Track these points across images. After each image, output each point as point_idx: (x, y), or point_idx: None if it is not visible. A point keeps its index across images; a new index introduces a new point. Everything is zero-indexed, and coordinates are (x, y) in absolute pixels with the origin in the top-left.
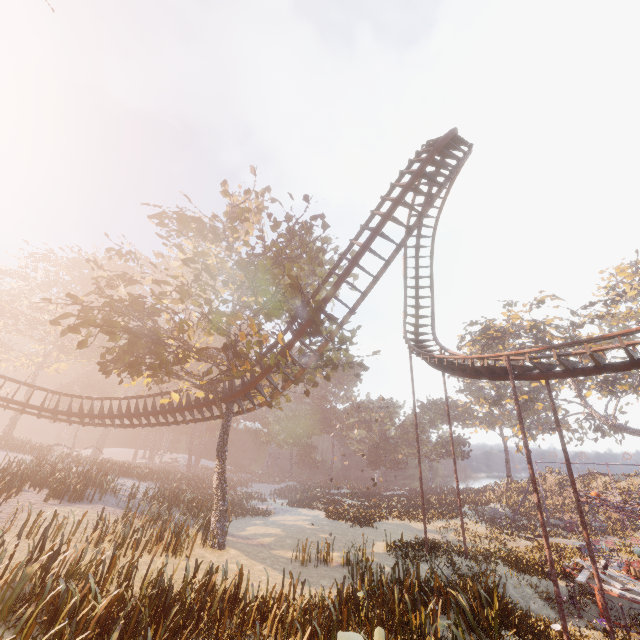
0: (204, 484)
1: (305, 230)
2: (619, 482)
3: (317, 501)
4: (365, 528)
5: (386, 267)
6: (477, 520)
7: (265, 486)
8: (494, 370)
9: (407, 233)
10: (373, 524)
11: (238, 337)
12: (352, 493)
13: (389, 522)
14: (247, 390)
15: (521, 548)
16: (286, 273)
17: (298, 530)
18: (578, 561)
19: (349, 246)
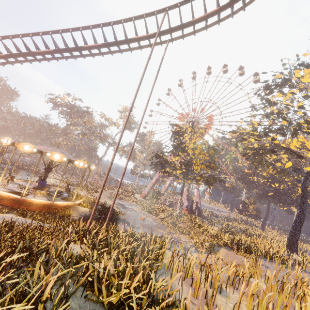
0: None
1: None
2: None
3: None
4: None
5: None
6: None
7: None
8: None
9: None
10: None
11: None
12: None
13: None
14: None
15: None
16: None
17: None
18: None
19: None
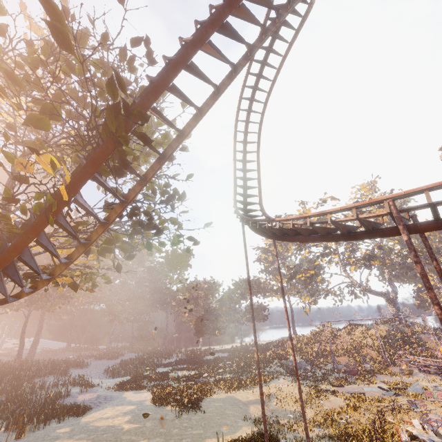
0: (24, 376)
1: (122, 53)
2: (371, 330)
3: (146, 379)
4: (192, 414)
5: (231, 77)
6: (290, 379)
7: (102, 363)
8: (351, 229)
9: (259, 38)
10: (201, 408)
11: (11, 187)
12: (181, 362)
13: (216, 397)
14: (1, 262)
15: (337, 409)
16: (76, 73)
17: (111, 439)
18: (417, 435)
19: (178, 52)
